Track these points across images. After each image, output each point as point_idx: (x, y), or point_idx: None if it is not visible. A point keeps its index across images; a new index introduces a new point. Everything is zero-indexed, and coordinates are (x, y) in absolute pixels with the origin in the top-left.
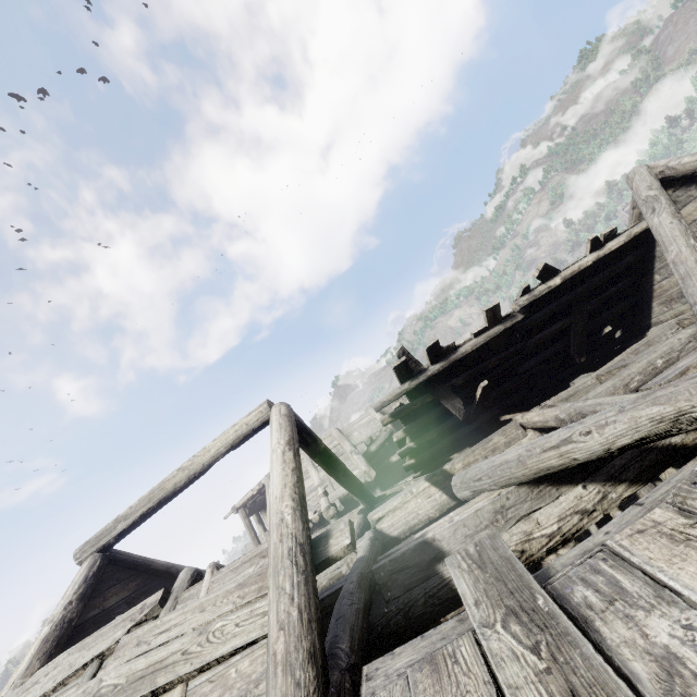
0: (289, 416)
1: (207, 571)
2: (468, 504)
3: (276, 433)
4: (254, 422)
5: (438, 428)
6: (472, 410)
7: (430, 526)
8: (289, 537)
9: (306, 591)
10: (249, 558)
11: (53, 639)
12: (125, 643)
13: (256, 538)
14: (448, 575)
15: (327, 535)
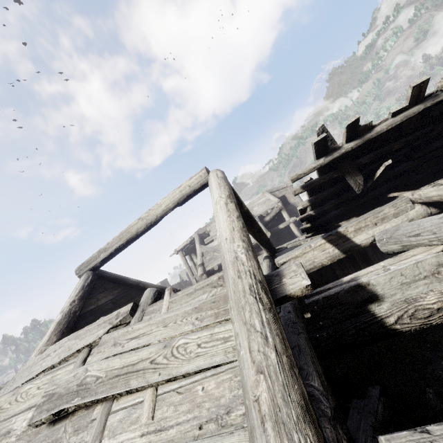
0: (225, 179)
1: (166, 292)
2: (401, 256)
3: (216, 190)
4: (195, 184)
5: (334, 201)
6: (366, 187)
7: (359, 272)
8: (247, 274)
9: (278, 331)
10: (201, 286)
11: (64, 323)
12: (105, 341)
13: (189, 268)
14: (380, 314)
15: (278, 274)
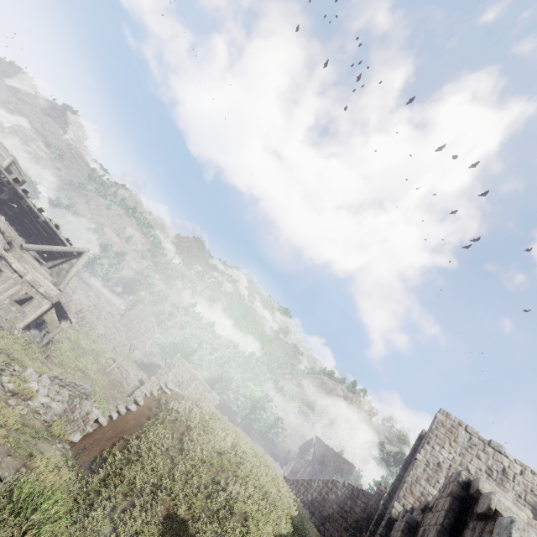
0: None
1: None
2: None
3: None
4: None
5: None
6: (6, 202)
7: None
8: None
9: None
10: None
11: None
12: None
13: None
14: None
15: None
